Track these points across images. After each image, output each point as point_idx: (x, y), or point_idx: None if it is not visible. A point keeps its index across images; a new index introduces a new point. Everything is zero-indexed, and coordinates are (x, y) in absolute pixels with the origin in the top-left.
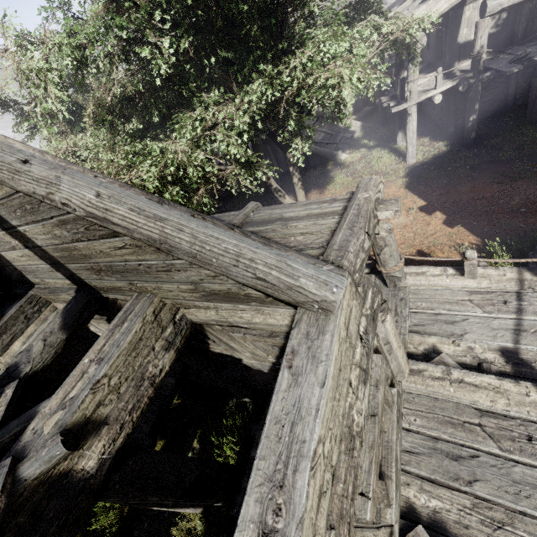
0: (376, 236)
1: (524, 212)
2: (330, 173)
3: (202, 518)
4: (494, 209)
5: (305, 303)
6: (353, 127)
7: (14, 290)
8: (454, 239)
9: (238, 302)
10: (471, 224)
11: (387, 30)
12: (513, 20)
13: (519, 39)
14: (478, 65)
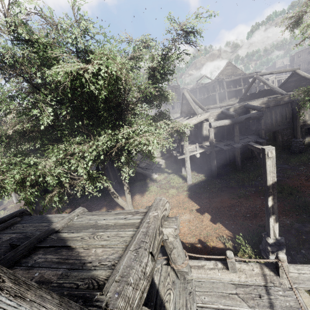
0: (166, 240)
1: (249, 216)
2: (148, 184)
3: None
4: (234, 213)
5: None
6: (161, 162)
7: None
8: (217, 232)
9: None
10: (224, 222)
11: (172, 125)
12: (222, 131)
13: (226, 138)
14: (212, 144)
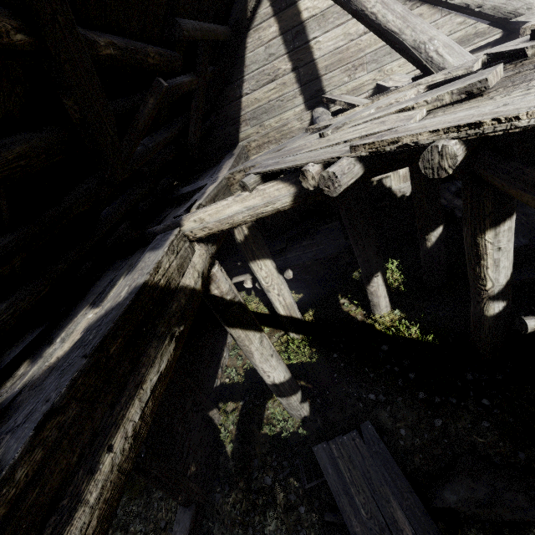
0: None
1: None
2: None
3: (393, 314)
4: None
5: (520, 7)
6: None
7: (207, 160)
8: None
9: (465, 45)
10: None
11: None
12: None
13: None
14: None
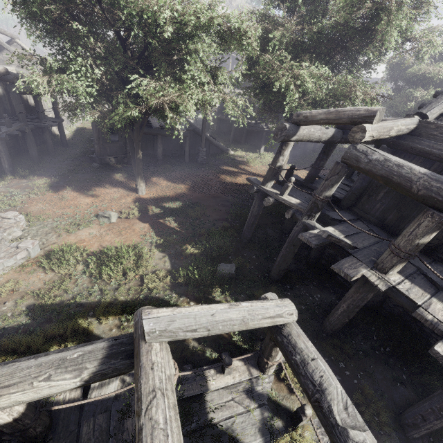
0: None
1: None
2: (235, 158)
3: None
4: None
5: None
6: None
7: None
8: None
9: None
10: None
11: None
12: None
13: None
14: None
